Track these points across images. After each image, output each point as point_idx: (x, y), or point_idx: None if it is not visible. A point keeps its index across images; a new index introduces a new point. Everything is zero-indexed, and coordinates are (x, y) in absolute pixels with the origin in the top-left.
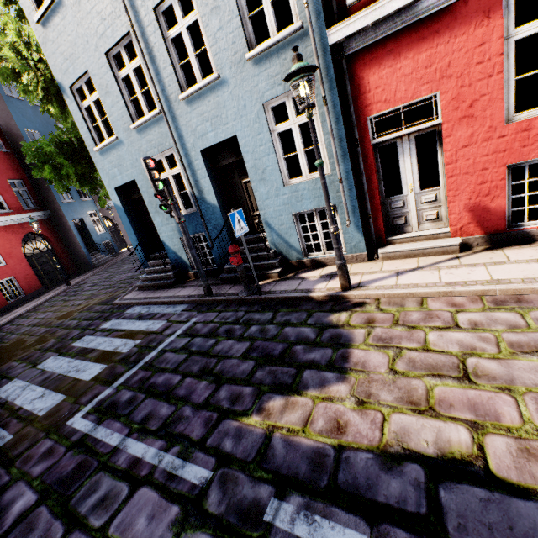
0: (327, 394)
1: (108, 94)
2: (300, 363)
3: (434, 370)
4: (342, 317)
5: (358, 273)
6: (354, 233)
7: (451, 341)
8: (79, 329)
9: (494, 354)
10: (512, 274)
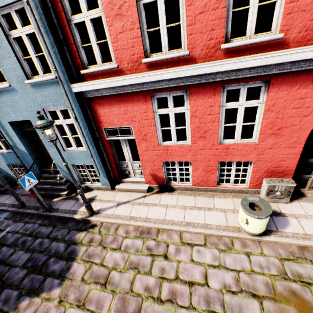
0: (50, 296)
1: None
2: (48, 272)
3: (97, 279)
4: (82, 236)
5: (103, 200)
6: (103, 178)
7: (113, 259)
8: None
9: (122, 268)
10: (154, 215)
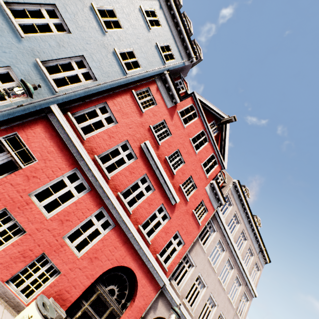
0: None
1: None
2: None
3: None
4: None
5: None
6: None
7: None
8: None
9: None
10: None
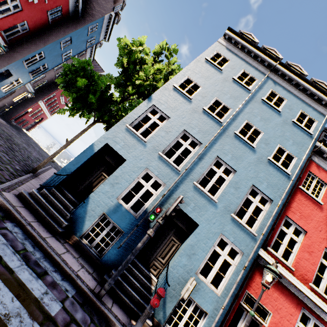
0: None
1: (166, 133)
2: None
3: None
4: None
5: None
6: None
7: None
8: None
9: None
10: None
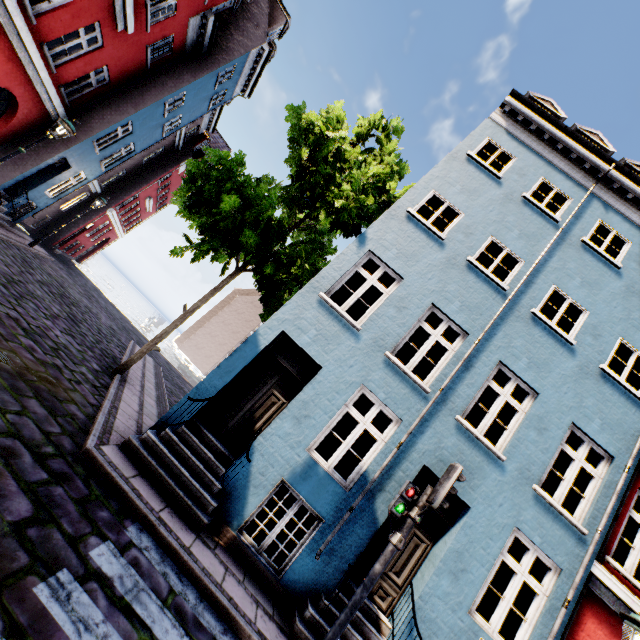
0: None
1: (398, 310)
2: None
3: None
4: None
5: None
6: None
7: None
8: (25, 484)
9: None
10: None
